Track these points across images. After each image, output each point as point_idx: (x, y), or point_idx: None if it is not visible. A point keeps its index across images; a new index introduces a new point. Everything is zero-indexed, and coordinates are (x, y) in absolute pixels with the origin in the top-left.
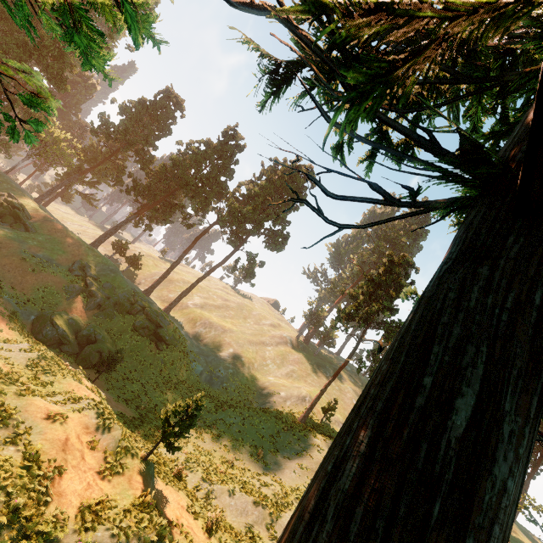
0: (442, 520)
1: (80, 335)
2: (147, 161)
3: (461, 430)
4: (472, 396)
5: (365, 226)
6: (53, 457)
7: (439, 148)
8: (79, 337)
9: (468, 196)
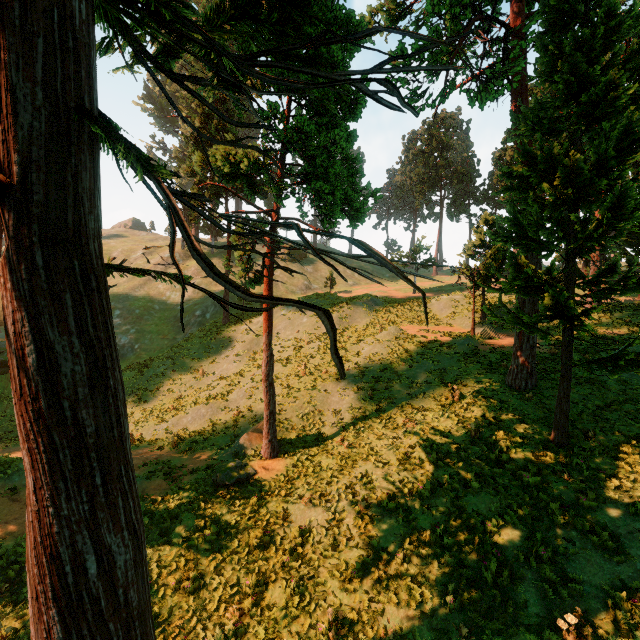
0: (49, 406)
1: None
2: None
3: (36, 365)
4: (32, 345)
5: None
6: None
7: None
8: None
9: None
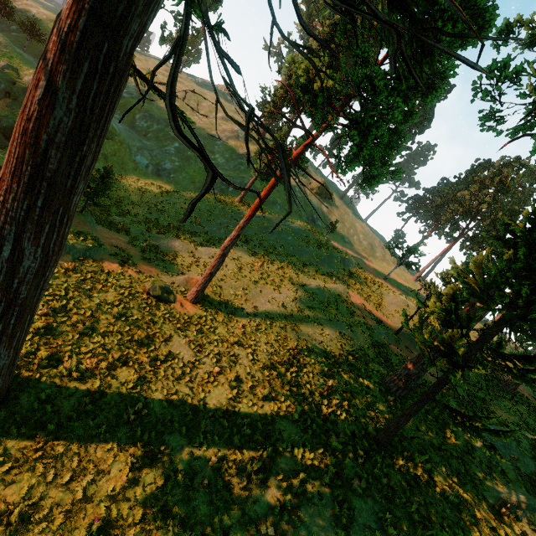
0: (34, 131)
1: (1, 127)
2: None
3: (41, 97)
4: (45, 81)
5: None
6: None
7: None
8: (1, 129)
9: None
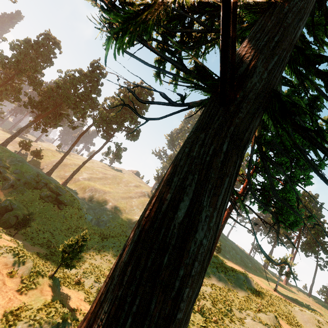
0: (168, 264)
1: None
2: (37, 84)
3: (181, 218)
4: (188, 201)
5: (160, 118)
6: None
7: (186, 68)
8: None
9: (209, 97)
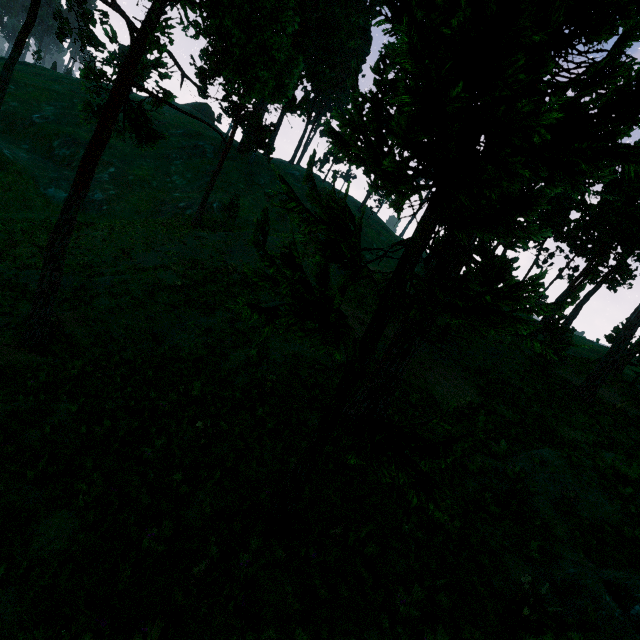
0: None
1: None
2: None
3: None
4: None
5: None
6: None
7: None
8: None
9: None
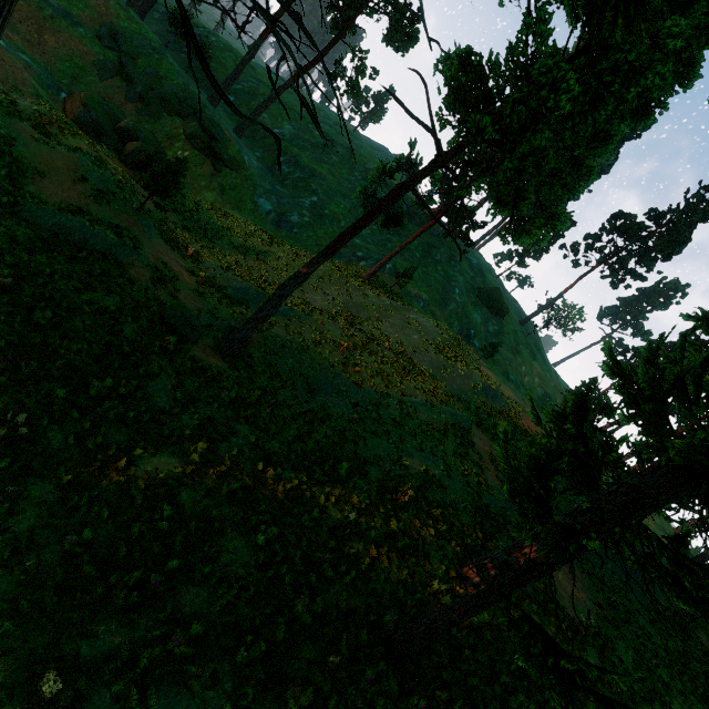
0: None
1: (118, 128)
2: None
3: None
4: None
5: None
6: (35, 164)
7: None
8: (118, 130)
9: None
